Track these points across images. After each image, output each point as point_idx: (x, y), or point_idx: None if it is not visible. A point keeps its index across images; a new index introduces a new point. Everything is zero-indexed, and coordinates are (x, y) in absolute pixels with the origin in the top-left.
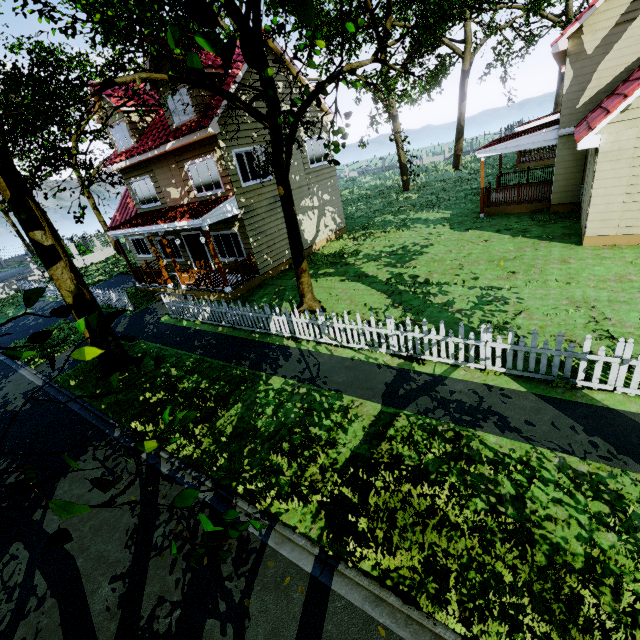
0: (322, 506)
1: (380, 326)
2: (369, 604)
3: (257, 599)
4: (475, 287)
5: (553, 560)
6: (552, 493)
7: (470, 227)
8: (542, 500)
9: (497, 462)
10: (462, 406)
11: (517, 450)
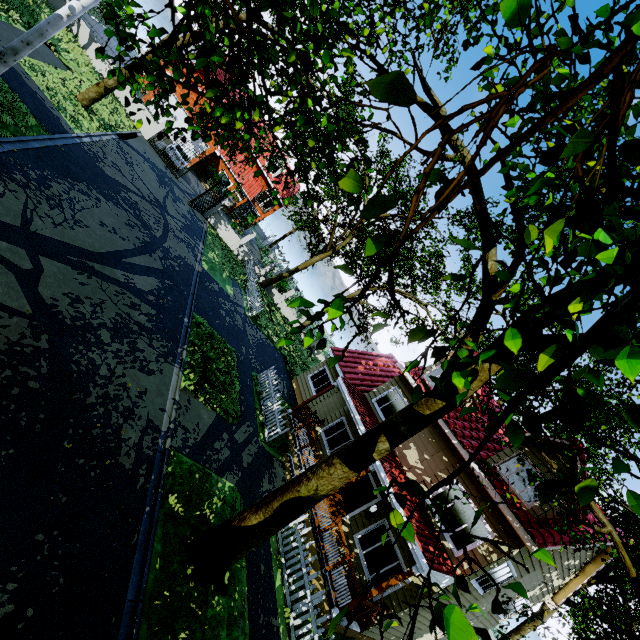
0: None
1: None
2: None
3: None
4: None
5: None
6: None
7: None
8: None
9: None
10: None
11: None
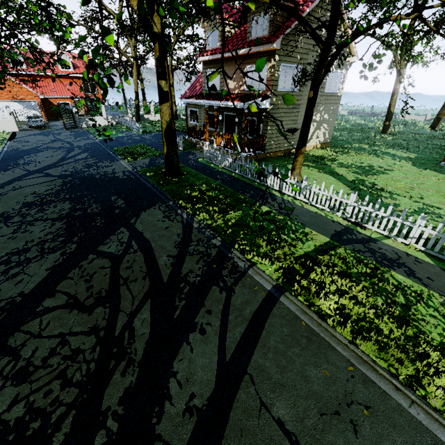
0: (281, 268)
1: (344, 197)
2: (299, 312)
3: (239, 288)
4: (419, 202)
5: (418, 336)
6: (431, 312)
7: (429, 168)
8: (422, 312)
9: (399, 287)
10: (384, 256)
11: (415, 287)
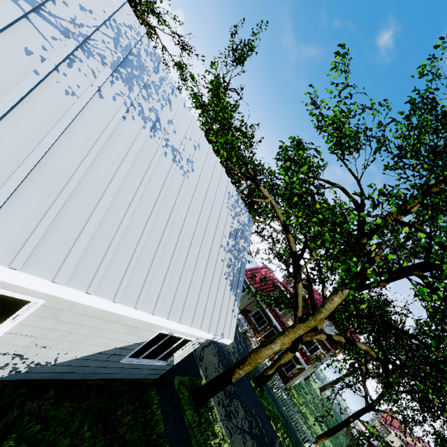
0: None
1: None
2: None
3: None
4: None
5: None
6: None
7: None
8: None
9: None
10: None
11: None
